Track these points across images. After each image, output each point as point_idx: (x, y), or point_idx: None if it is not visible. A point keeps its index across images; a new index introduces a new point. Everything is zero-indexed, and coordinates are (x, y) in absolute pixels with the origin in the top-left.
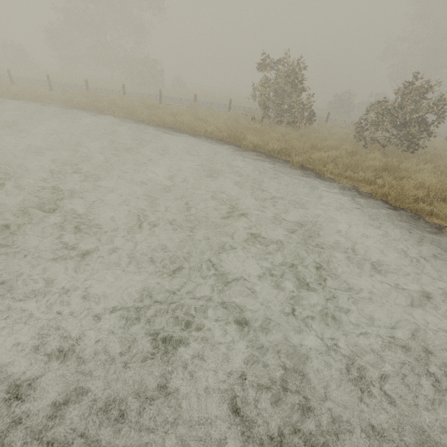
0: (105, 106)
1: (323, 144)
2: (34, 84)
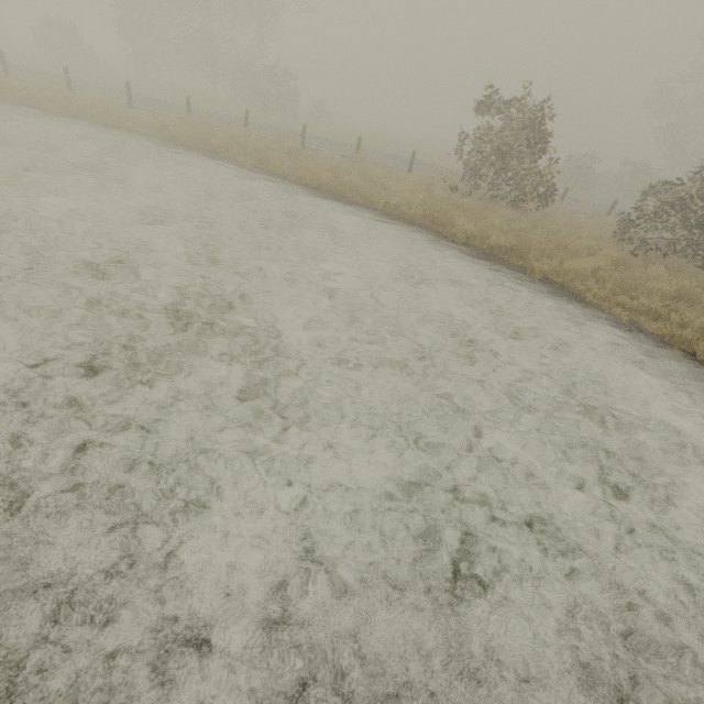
0: (222, 144)
1: (576, 246)
2: (102, 94)
